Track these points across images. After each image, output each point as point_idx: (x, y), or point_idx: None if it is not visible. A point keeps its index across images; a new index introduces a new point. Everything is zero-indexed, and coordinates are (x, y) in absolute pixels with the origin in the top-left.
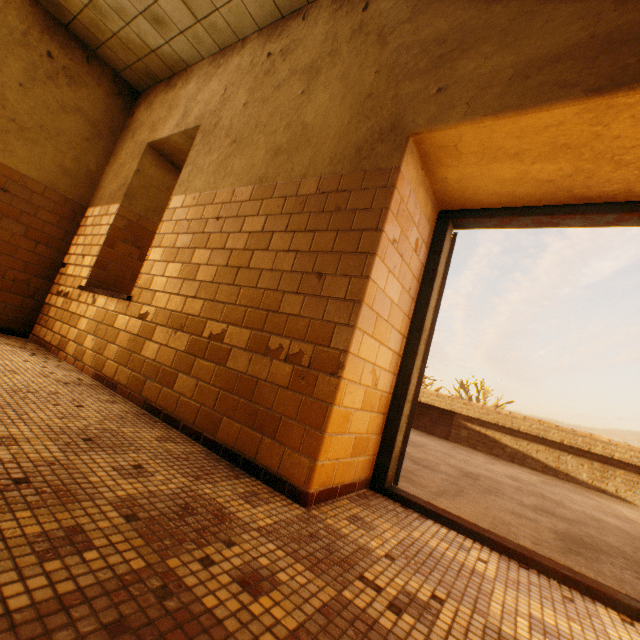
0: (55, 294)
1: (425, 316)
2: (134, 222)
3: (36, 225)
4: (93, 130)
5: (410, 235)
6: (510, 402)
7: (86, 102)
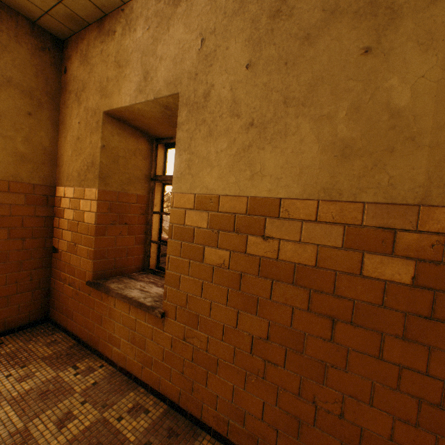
0: (58, 281)
1: None
2: (114, 201)
3: (15, 223)
4: (31, 101)
5: None
6: None
7: (12, 69)
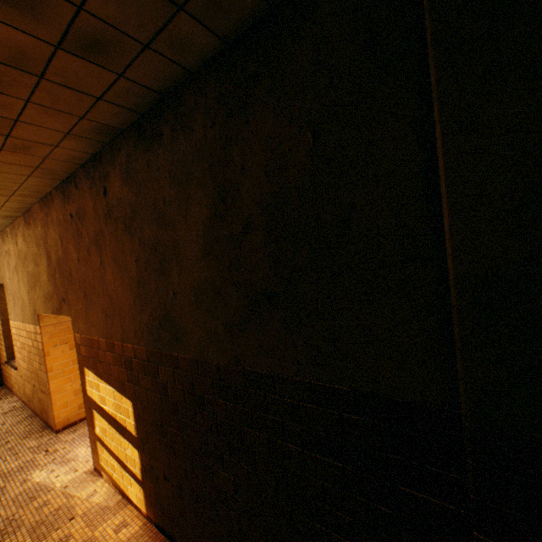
0: (3, 364)
1: None
2: None
3: None
4: None
5: (69, 333)
6: None
7: None
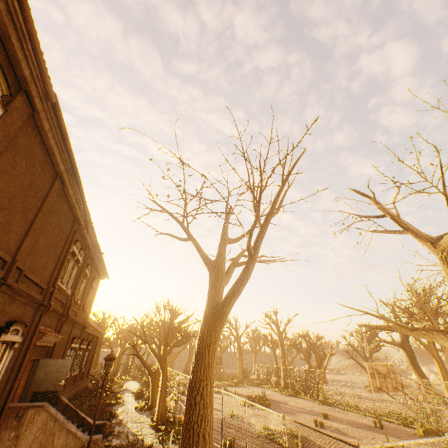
0: None
1: None
2: None
3: None
4: None
5: None
6: (296, 314)
7: None
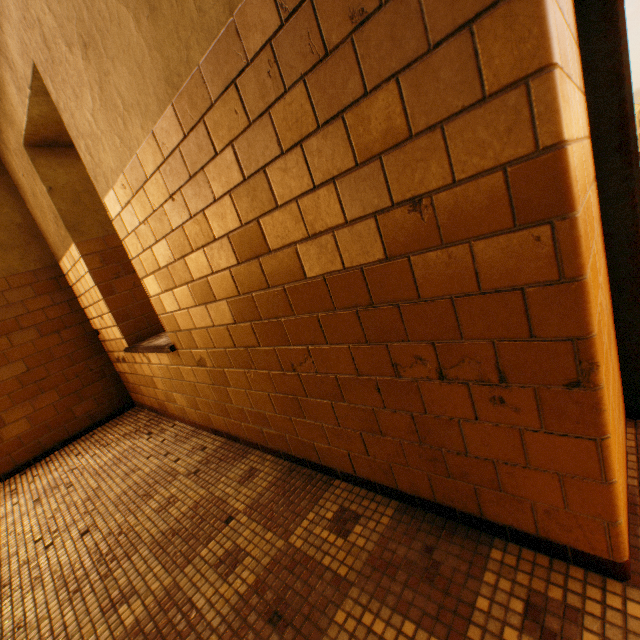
0: (117, 362)
1: (625, 110)
2: (105, 250)
3: (39, 319)
4: None
5: None
6: None
7: None
